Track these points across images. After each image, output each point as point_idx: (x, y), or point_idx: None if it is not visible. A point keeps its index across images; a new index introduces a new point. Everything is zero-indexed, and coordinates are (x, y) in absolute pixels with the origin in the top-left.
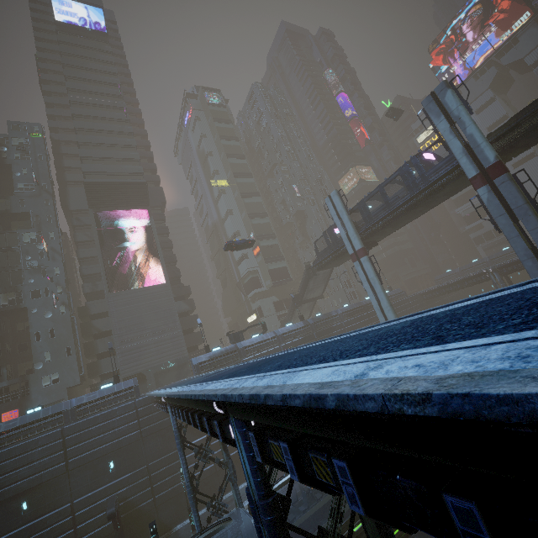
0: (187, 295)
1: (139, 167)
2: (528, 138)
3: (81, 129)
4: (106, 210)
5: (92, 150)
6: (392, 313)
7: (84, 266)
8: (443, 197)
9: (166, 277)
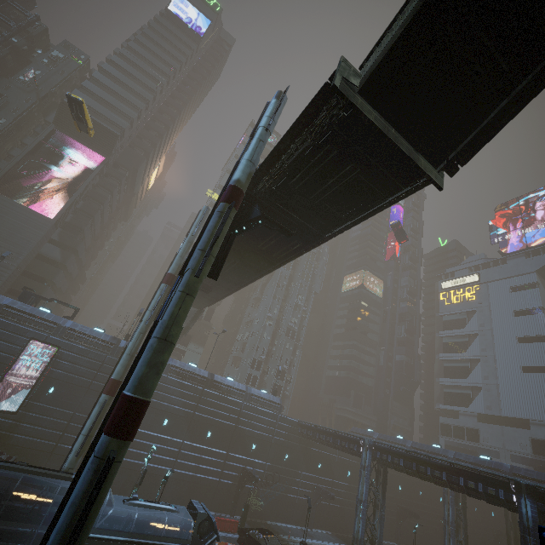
0: (75, 250)
1: (126, 123)
2: (306, 189)
3: (106, 71)
4: (67, 134)
5: (99, 87)
6: (120, 365)
7: (5, 161)
8: (259, 258)
9: (57, 215)
